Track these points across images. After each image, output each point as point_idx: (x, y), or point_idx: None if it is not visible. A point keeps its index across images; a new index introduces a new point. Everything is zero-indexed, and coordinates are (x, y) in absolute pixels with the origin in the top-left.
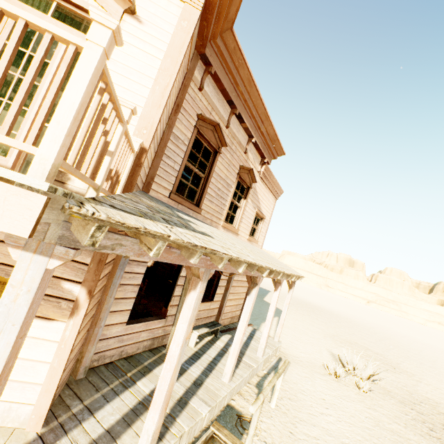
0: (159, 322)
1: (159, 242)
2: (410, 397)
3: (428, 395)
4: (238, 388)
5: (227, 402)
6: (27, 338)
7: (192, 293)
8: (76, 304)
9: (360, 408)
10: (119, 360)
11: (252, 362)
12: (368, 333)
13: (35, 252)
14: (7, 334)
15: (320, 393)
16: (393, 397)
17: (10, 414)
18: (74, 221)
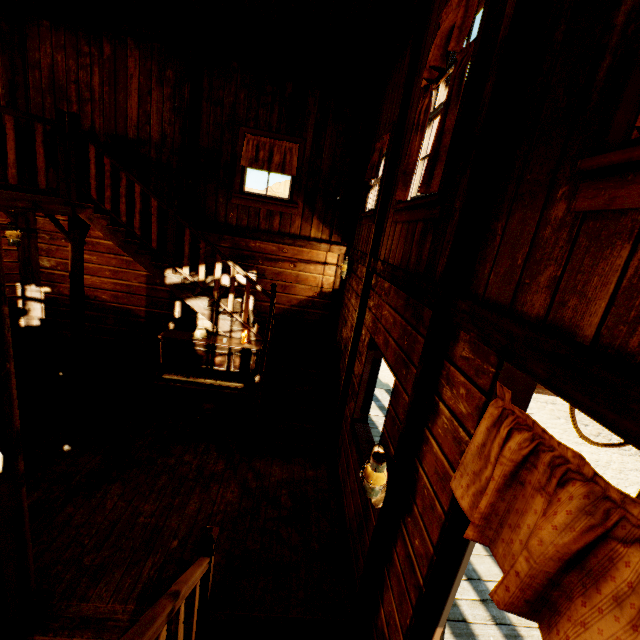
0: None
1: None
2: None
3: None
4: None
5: None
6: None
7: None
8: None
9: None
10: None
11: None
12: None
13: None
14: None
15: None
16: None
17: None
18: None
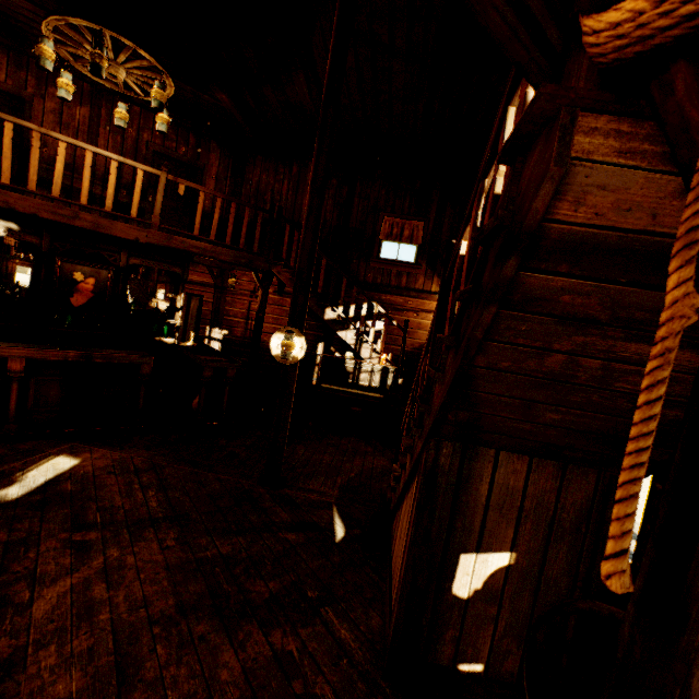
0: None
1: None
2: None
3: None
4: None
5: None
6: None
7: None
8: None
9: None
10: None
11: None
12: None
13: None
14: None
15: None
16: None
17: None
18: None
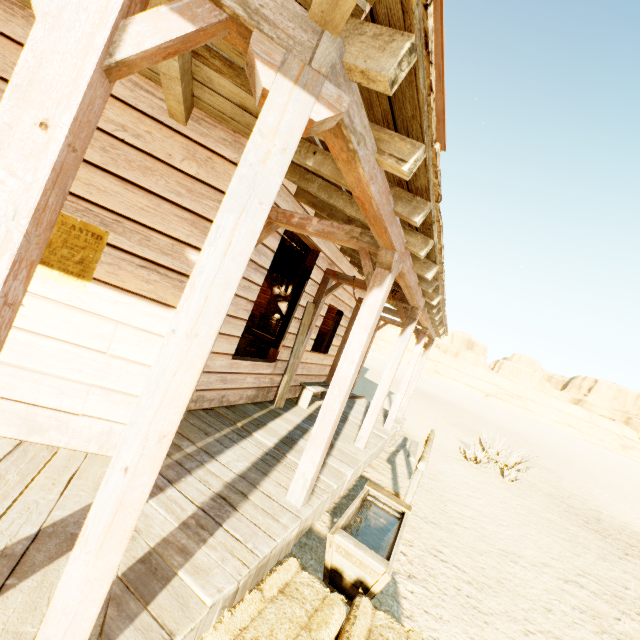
0: (267, 366)
1: (422, 148)
2: (556, 491)
3: (574, 492)
4: (370, 459)
5: (360, 473)
6: (134, 330)
7: (375, 292)
8: None
9: (508, 495)
10: (219, 408)
11: (382, 433)
12: (494, 427)
13: (296, 83)
14: (251, 216)
15: (461, 477)
16: (540, 489)
17: (111, 439)
18: (350, 46)
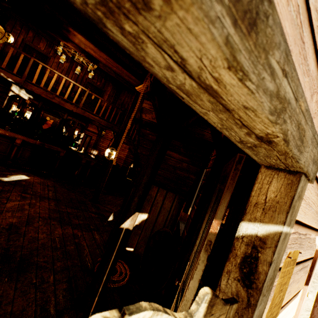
0: None
1: None
2: None
3: None
4: None
5: None
6: None
7: None
8: (316, 262)
9: None
10: None
11: None
12: None
13: None
14: None
15: None
16: None
17: None
18: None
